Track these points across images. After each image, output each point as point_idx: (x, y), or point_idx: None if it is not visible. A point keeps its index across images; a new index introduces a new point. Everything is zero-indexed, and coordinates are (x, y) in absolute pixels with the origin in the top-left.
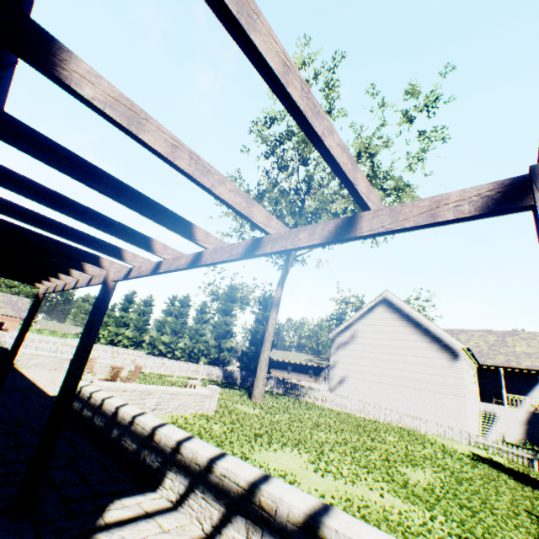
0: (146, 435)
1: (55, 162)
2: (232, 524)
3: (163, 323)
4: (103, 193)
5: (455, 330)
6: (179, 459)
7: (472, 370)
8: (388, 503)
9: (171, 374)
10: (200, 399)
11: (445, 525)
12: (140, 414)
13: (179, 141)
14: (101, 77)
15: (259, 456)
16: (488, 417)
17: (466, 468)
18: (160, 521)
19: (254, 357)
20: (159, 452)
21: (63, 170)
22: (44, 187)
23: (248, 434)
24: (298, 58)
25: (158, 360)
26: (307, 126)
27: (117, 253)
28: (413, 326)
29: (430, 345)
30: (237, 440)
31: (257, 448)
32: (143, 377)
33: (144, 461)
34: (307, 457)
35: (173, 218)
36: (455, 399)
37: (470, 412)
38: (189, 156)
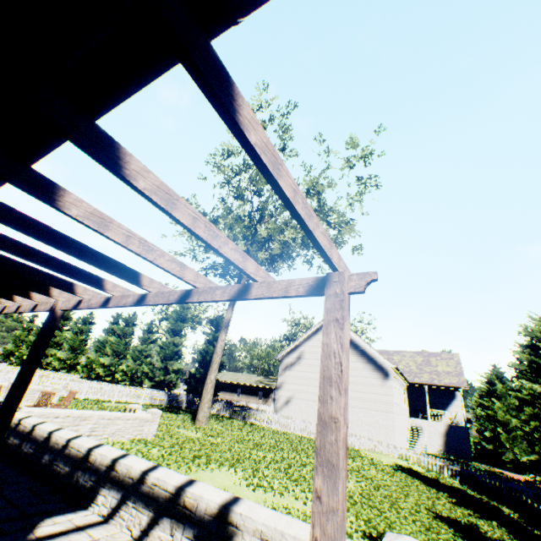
0: (80, 457)
1: (35, 235)
2: (159, 525)
3: (104, 343)
4: (69, 254)
5: (390, 351)
6: (114, 475)
7: (402, 388)
8: (310, 509)
9: (109, 399)
10: (139, 424)
11: (355, 523)
12: (75, 437)
13: (133, 232)
14: (83, 200)
15: (195, 476)
16: (416, 431)
17: (387, 477)
18: (91, 532)
19: (203, 379)
20: (94, 472)
21: (41, 240)
22: (14, 240)
23: (186, 456)
24: (256, 101)
25: (95, 385)
26: (209, 245)
27: (69, 287)
28: (352, 347)
29: (366, 365)
30: (174, 462)
31: (194, 468)
32: (76, 404)
33: (77, 483)
34: (243, 474)
35: (125, 270)
36: (385, 415)
37: (398, 426)
38: (139, 241)
